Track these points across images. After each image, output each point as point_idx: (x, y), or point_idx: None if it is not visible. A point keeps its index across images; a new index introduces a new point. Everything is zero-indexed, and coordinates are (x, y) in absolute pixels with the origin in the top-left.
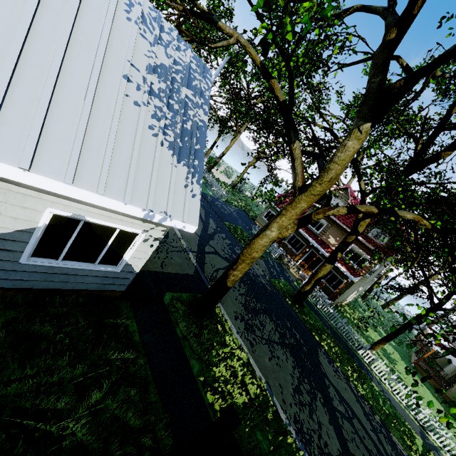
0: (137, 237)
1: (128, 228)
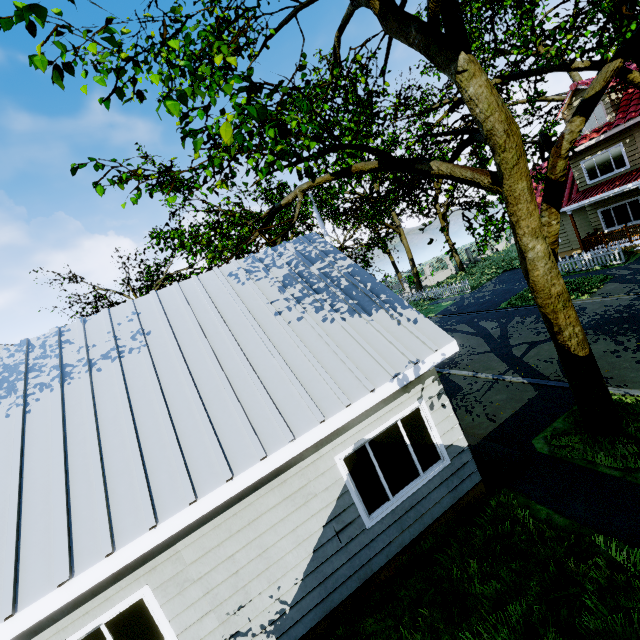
0: (421, 411)
1: (403, 411)
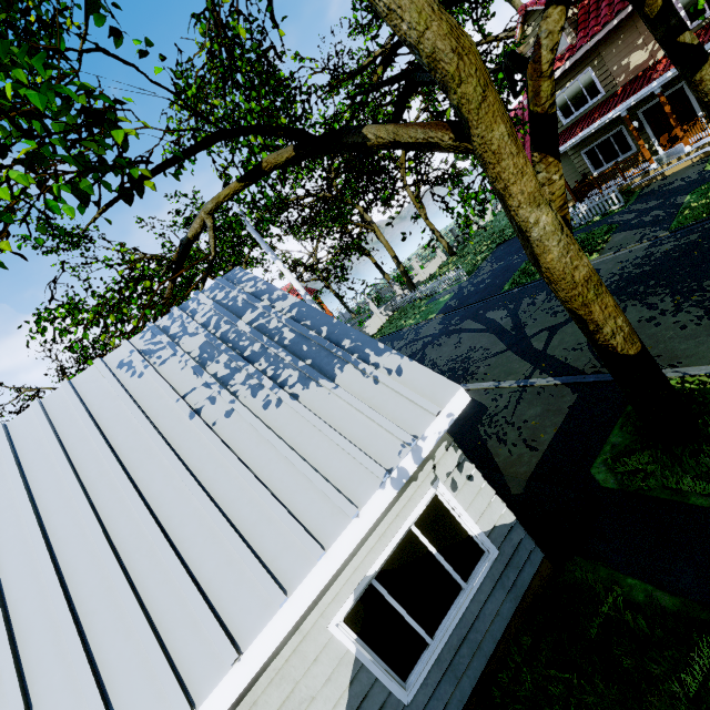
0: (441, 498)
1: (416, 510)
